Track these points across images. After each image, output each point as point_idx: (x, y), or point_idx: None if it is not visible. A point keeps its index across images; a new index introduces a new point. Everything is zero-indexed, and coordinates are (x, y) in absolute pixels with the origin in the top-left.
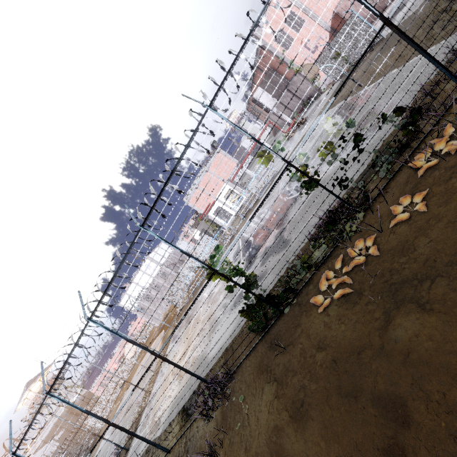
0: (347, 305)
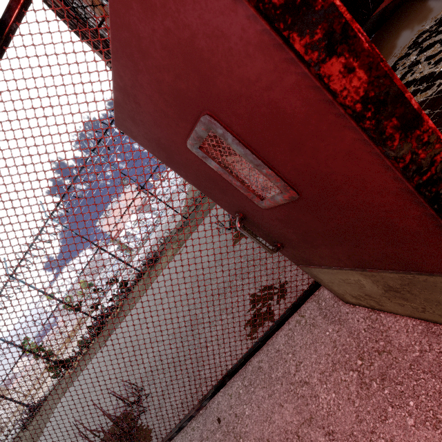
0: (68, 380)
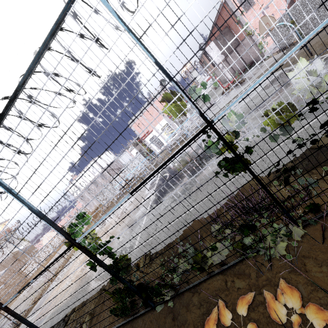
0: None
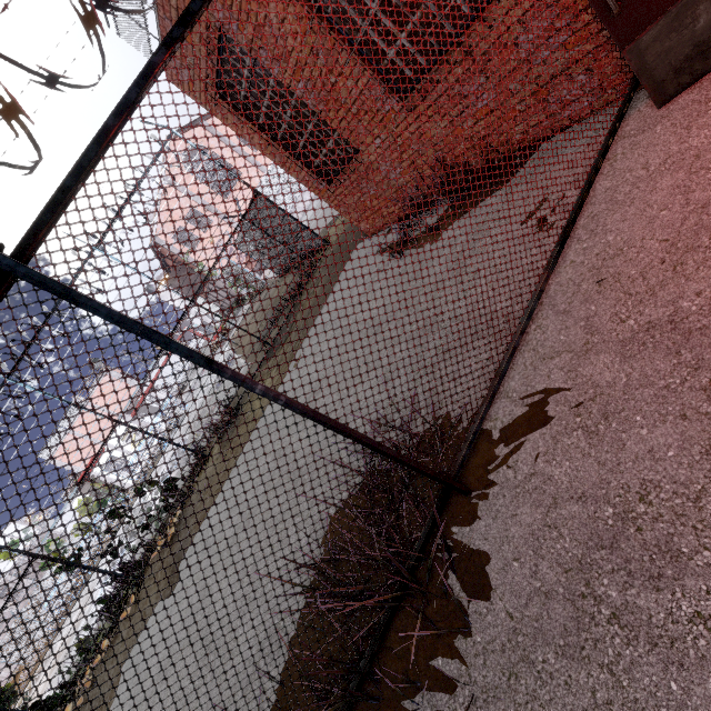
0: None
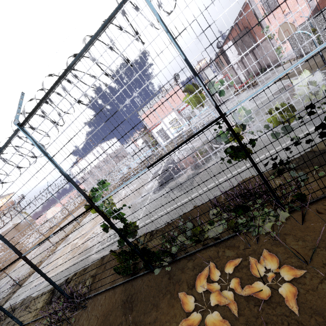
0: None
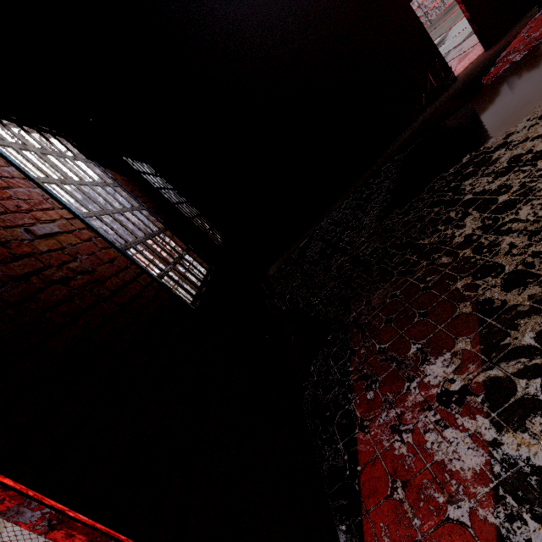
0: None
